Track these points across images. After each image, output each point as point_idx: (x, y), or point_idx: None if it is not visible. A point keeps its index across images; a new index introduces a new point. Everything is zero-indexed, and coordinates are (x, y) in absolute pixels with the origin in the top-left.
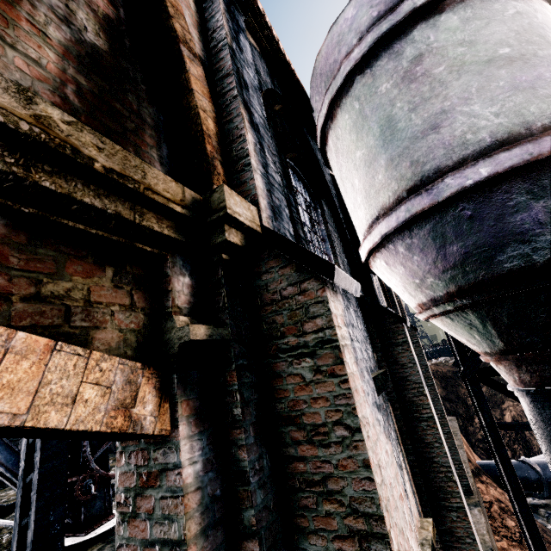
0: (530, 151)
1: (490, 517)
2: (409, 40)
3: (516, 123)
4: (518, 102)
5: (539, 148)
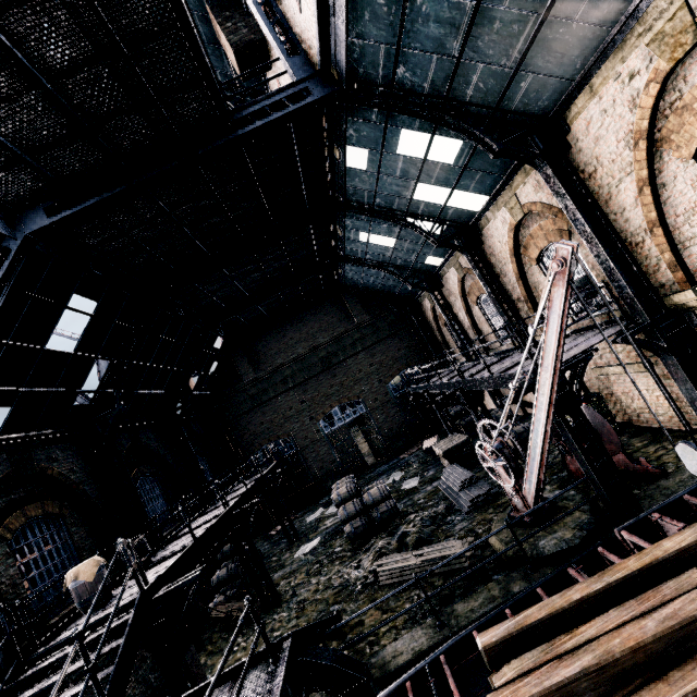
0: None
1: None
2: None
3: None
4: None
5: None
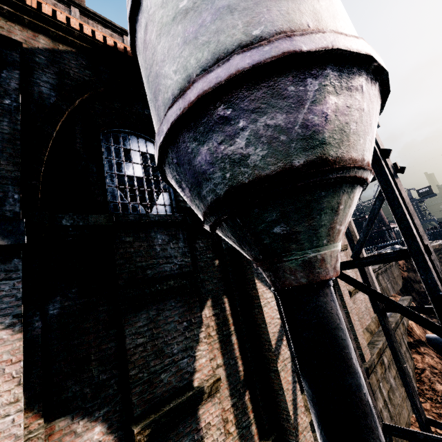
0: (180, 106)
1: (418, 381)
2: (142, 10)
3: (184, 78)
4: (186, 56)
5: (184, 102)
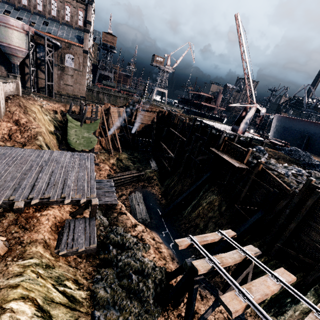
0: None
1: None
2: None
3: None
4: None
5: None
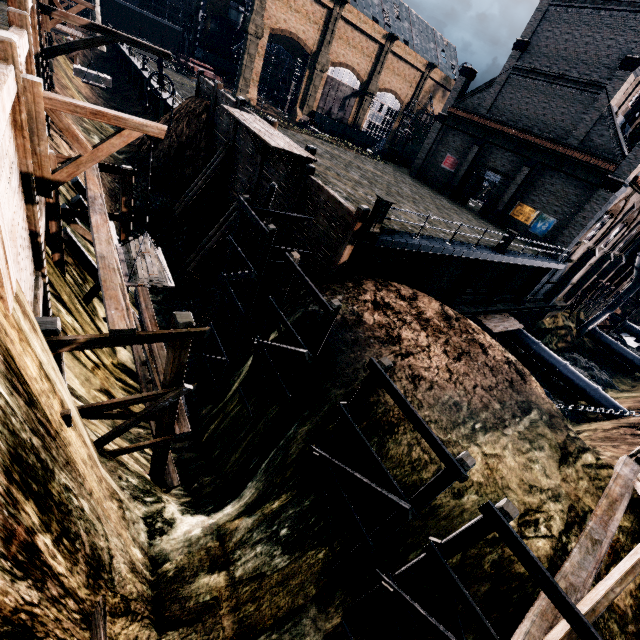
0: None
1: None
2: None
3: None
4: None
5: None
